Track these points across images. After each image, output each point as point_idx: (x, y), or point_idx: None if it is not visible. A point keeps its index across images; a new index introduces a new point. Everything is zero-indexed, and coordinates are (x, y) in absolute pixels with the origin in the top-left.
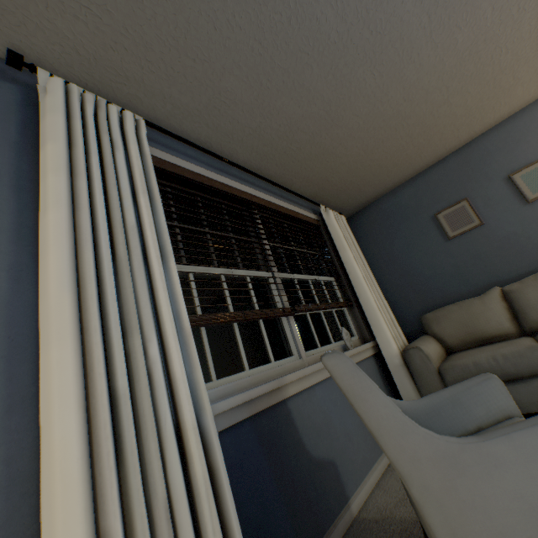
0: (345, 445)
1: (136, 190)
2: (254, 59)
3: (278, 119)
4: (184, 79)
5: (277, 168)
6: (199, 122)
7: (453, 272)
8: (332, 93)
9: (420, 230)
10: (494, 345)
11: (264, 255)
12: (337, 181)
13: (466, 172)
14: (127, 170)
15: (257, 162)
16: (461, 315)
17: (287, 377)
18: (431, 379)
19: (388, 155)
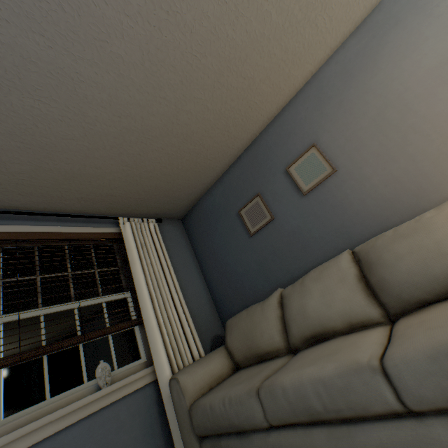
0: None
1: None
2: None
3: None
4: None
5: (28, 197)
6: None
7: (258, 269)
8: (4, 125)
9: (231, 227)
10: (250, 372)
11: None
12: (128, 194)
13: (256, 168)
14: None
15: None
16: (247, 324)
17: None
18: (185, 420)
19: (165, 164)
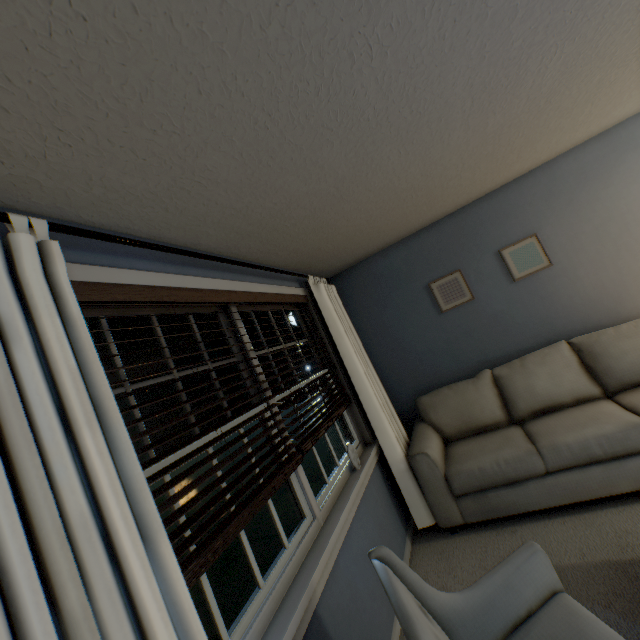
0: (372, 610)
1: (73, 422)
2: (256, 132)
3: (275, 198)
4: (132, 154)
5: (262, 245)
6: (153, 206)
7: (445, 348)
8: (349, 170)
9: (414, 300)
10: (492, 441)
11: (257, 383)
12: (330, 249)
13: (460, 240)
14: (44, 380)
15: (236, 242)
16: (458, 402)
17: (314, 577)
18: (438, 486)
19: (390, 222)
